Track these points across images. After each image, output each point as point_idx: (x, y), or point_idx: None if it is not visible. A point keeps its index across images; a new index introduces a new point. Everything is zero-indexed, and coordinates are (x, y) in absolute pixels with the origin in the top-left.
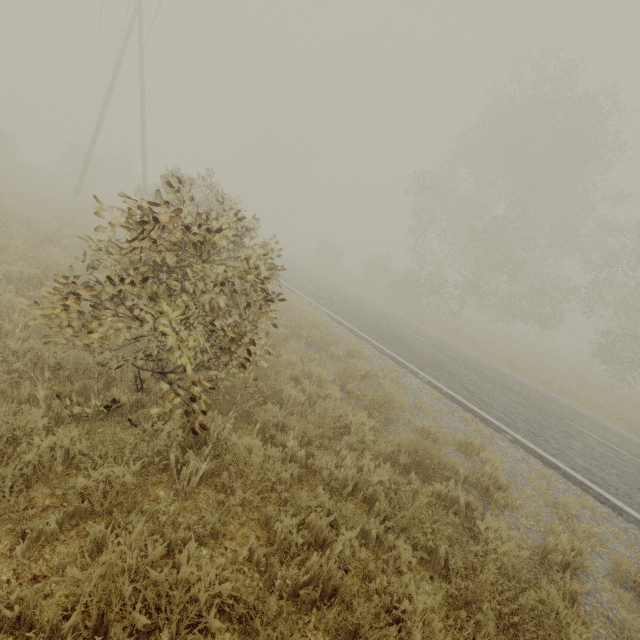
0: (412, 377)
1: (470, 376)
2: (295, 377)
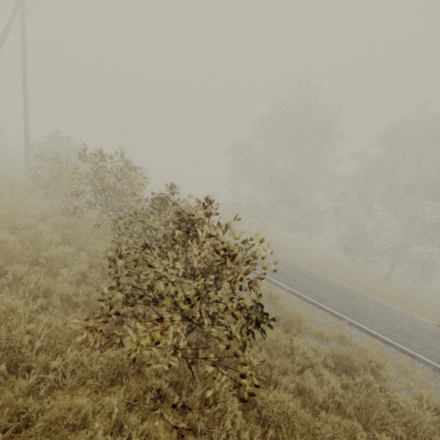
0: (279, 289)
1: (302, 279)
2: None
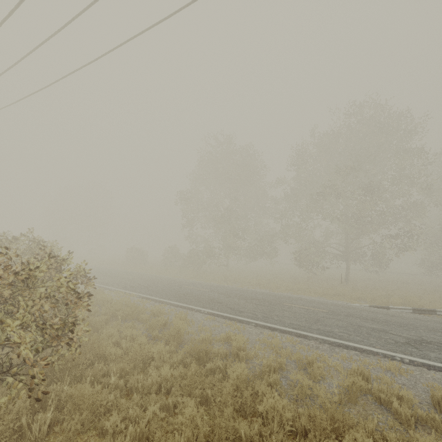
0: (198, 314)
1: (232, 300)
2: (116, 343)
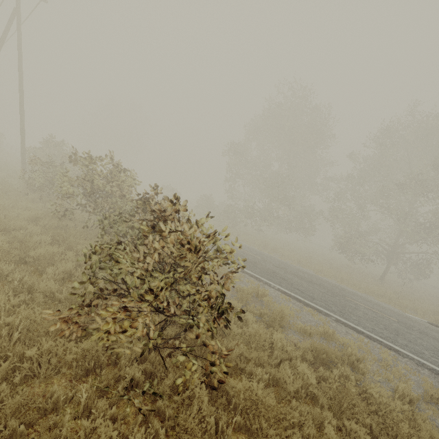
0: (268, 287)
1: (293, 278)
2: None
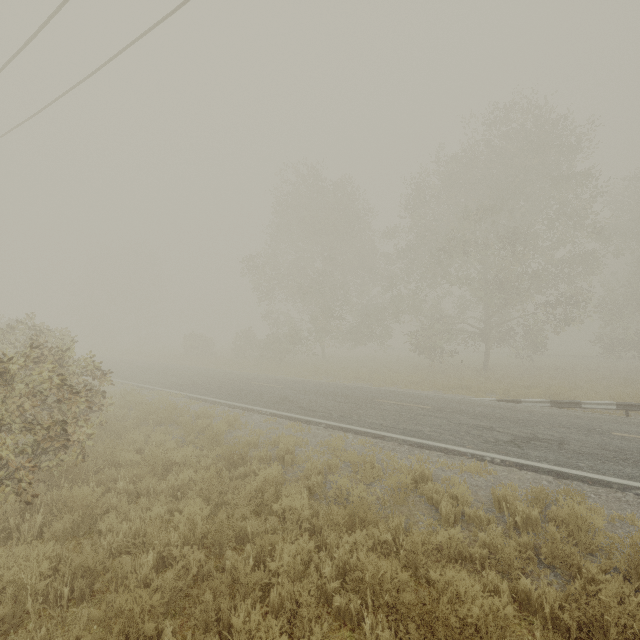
0: (257, 415)
1: (309, 397)
2: (140, 450)
